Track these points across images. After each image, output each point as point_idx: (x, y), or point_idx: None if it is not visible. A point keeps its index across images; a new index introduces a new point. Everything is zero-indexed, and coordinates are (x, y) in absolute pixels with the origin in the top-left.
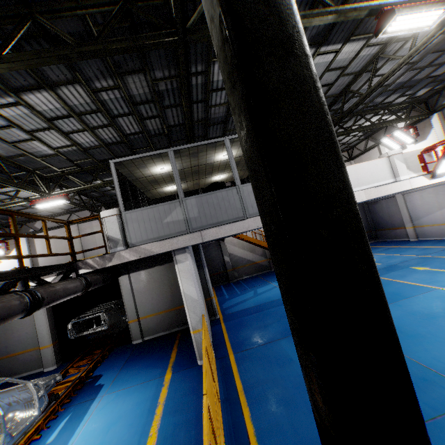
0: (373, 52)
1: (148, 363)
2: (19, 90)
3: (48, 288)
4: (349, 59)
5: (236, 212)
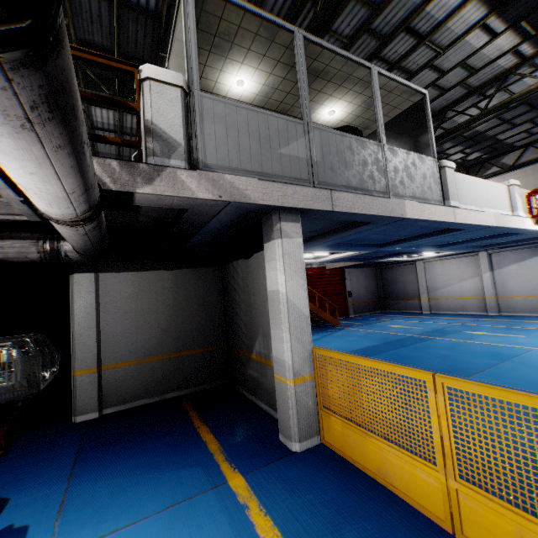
0: (506, 66)
1: (151, 459)
2: None
3: None
4: (487, 60)
5: (378, 182)
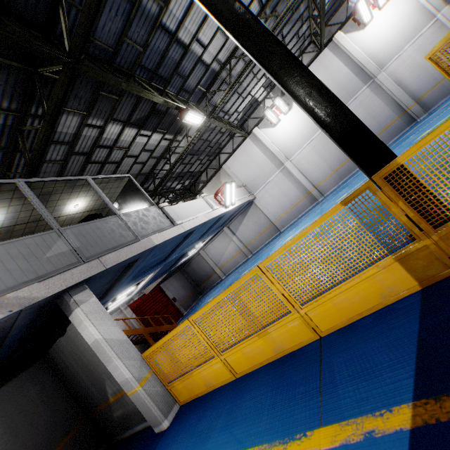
0: (166, 145)
1: None
2: None
3: None
4: (155, 145)
5: (128, 236)
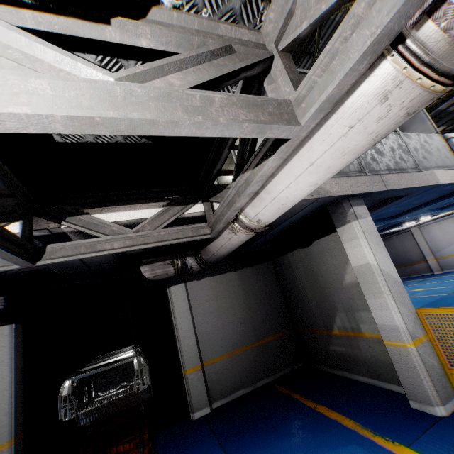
0: None
1: (298, 442)
2: None
3: None
4: None
5: (407, 161)
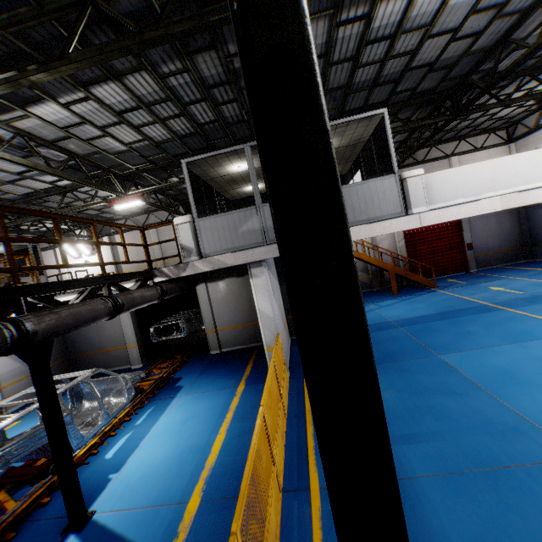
0: None
1: (223, 374)
2: (87, 83)
3: (127, 295)
4: None
5: None
